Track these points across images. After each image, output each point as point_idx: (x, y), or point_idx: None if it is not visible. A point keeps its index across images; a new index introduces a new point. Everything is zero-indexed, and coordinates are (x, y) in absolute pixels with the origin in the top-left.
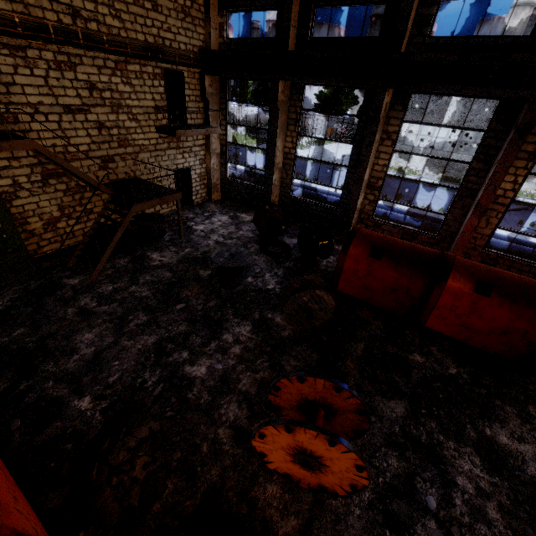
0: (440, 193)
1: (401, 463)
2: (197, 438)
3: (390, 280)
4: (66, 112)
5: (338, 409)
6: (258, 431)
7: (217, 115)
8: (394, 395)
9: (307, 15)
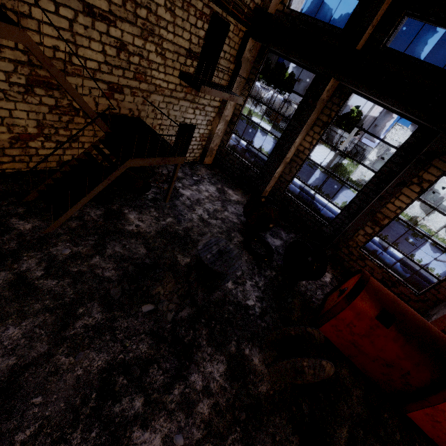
0: (392, 223)
1: None
2: None
3: (391, 354)
4: (85, 12)
5: None
6: None
7: (242, 83)
8: None
9: (393, 19)
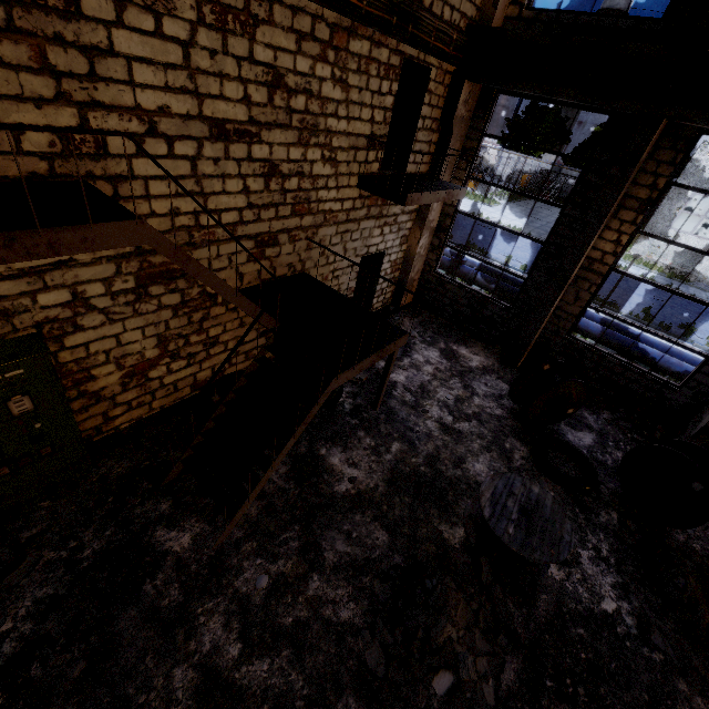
0: None
1: None
2: None
3: None
4: (213, 137)
5: None
6: None
7: (454, 159)
8: None
9: None
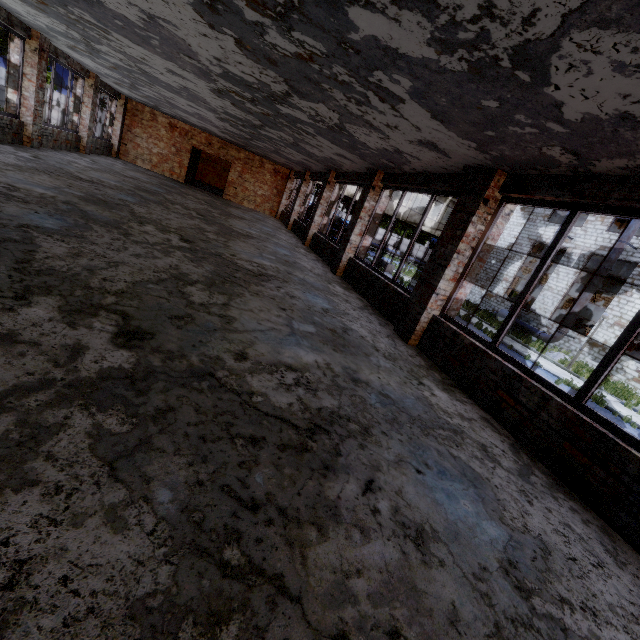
0: None
1: None
2: None
3: None
4: None
5: None
6: None
7: None
8: None
9: None
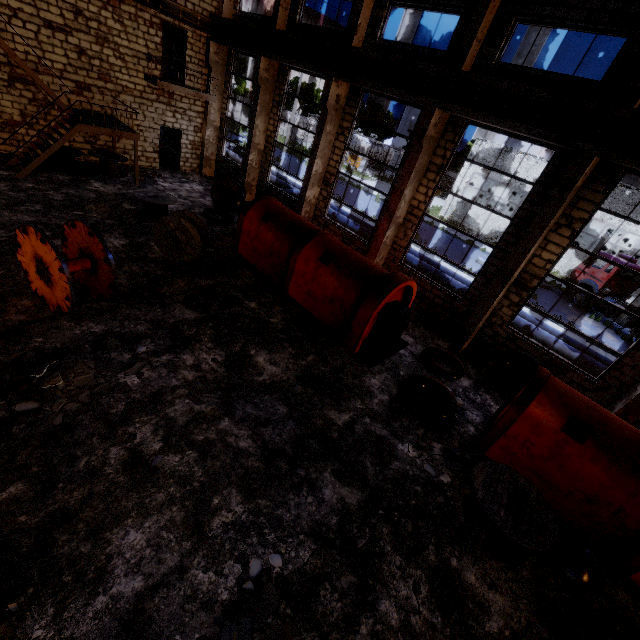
0: (469, 251)
1: (147, 331)
2: (1, 267)
3: (269, 243)
4: (46, 27)
5: (98, 259)
6: (17, 241)
7: (221, 86)
8: (197, 309)
9: (298, 0)
